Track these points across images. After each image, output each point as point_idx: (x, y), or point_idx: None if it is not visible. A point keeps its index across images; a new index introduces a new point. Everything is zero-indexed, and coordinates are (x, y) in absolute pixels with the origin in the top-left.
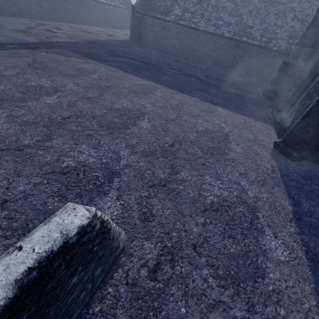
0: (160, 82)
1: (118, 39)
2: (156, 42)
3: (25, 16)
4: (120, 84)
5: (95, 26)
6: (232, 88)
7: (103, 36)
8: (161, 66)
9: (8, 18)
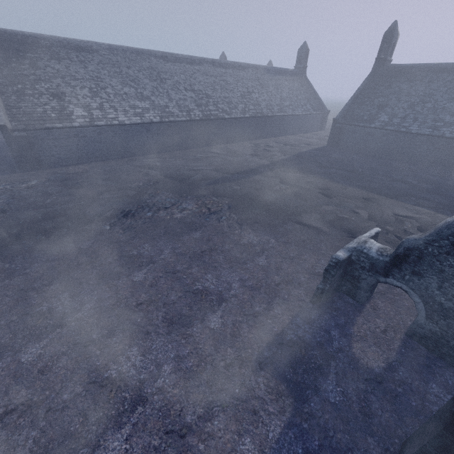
0: (369, 190)
1: (317, 147)
2: (356, 146)
3: (244, 139)
4: (339, 193)
5: (289, 134)
6: (453, 192)
7: (303, 146)
8: (367, 173)
9: (238, 144)
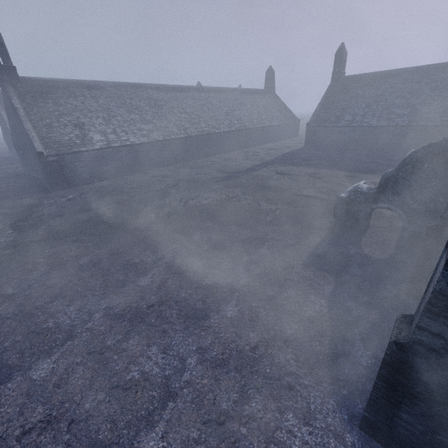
0: (349, 171)
1: (296, 149)
2: (330, 143)
3: (233, 149)
4: (326, 175)
5: (270, 142)
6: None
7: (284, 149)
8: (343, 160)
9: (229, 153)
